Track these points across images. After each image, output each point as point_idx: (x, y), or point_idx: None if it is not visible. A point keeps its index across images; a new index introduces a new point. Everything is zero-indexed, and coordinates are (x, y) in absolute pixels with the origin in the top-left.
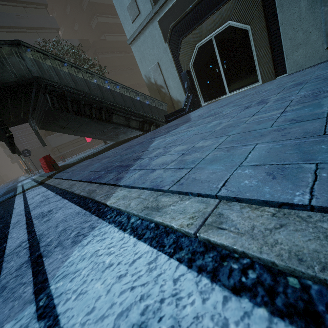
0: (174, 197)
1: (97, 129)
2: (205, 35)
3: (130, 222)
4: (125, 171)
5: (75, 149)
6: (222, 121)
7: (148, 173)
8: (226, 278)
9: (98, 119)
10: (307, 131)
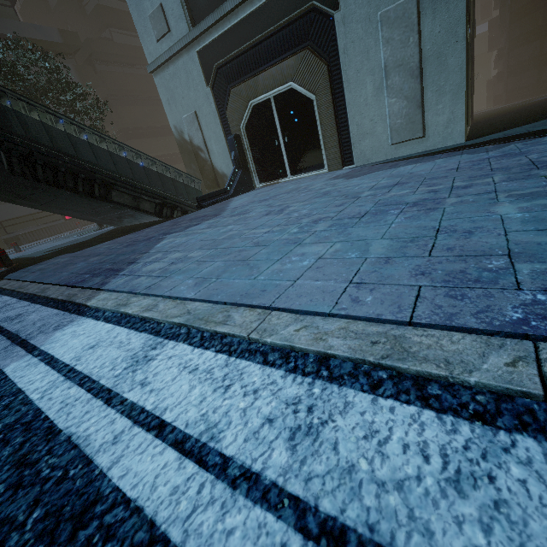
0: (141, 298)
1: (85, 206)
2: (262, 91)
3: (105, 315)
4: (114, 276)
5: (39, 229)
6: (234, 228)
7: (133, 279)
8: (142, 329)
9: (87, 194)
10: (246, 256)
